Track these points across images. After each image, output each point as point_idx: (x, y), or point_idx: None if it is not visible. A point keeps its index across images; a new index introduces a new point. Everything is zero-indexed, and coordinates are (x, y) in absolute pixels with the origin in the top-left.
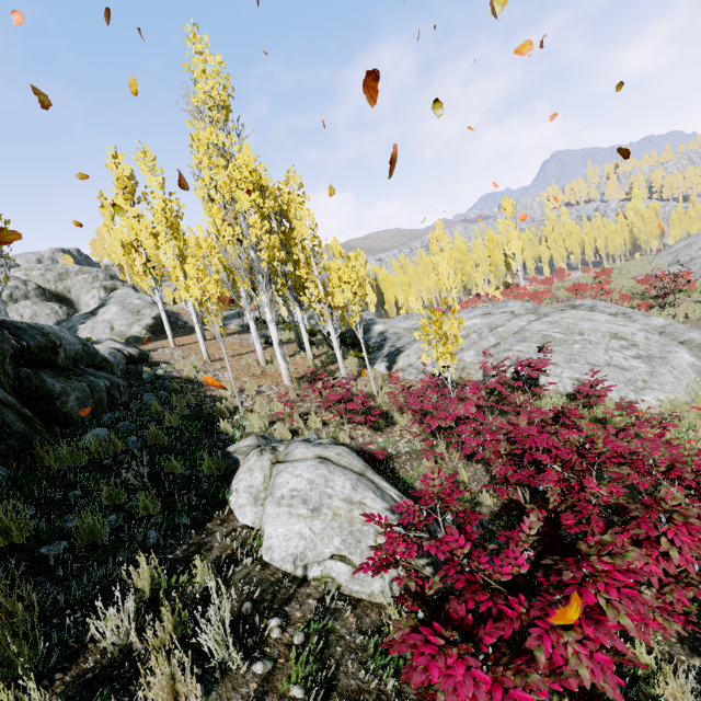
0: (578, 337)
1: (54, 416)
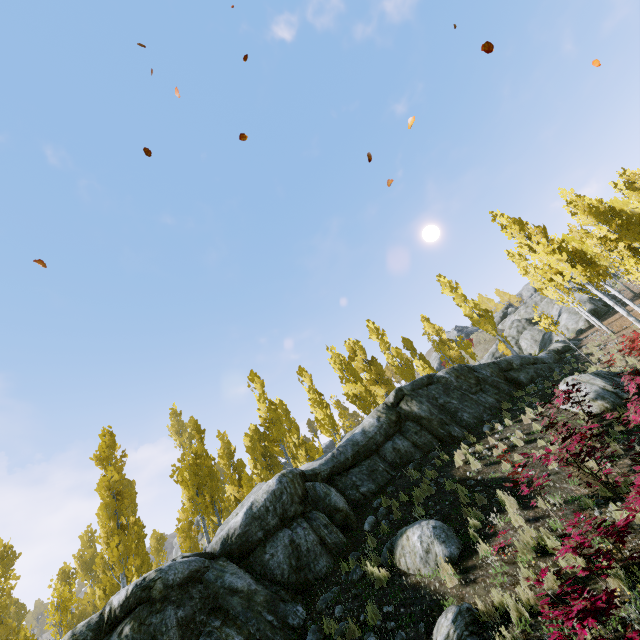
0: None
1: (519, 384)
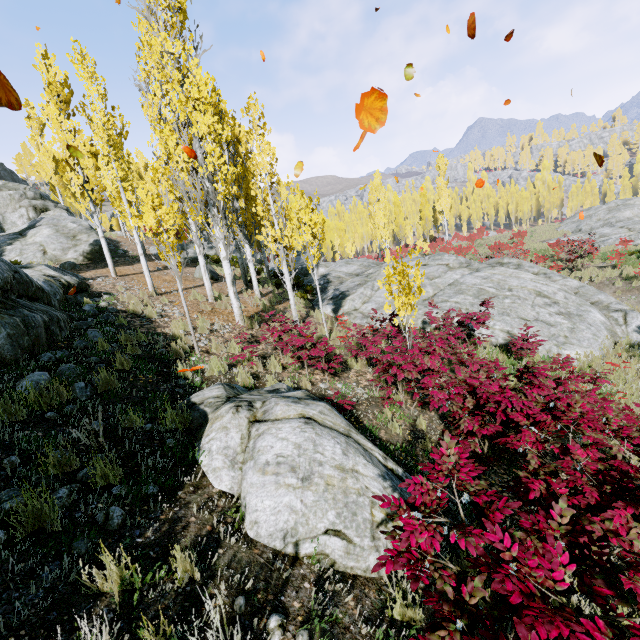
0: (508, 293)
1: None
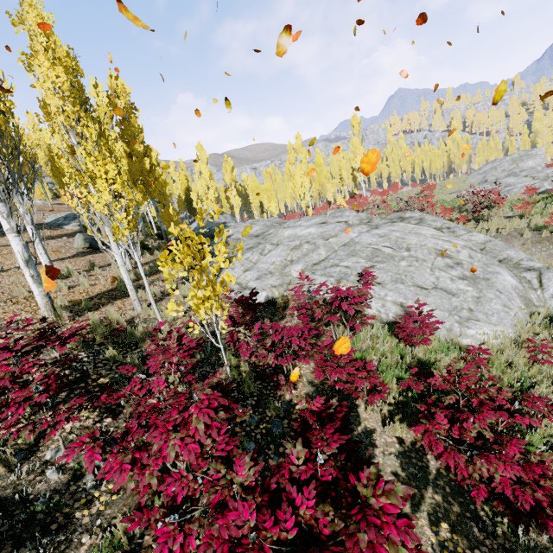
0: (405, 253)
1: None
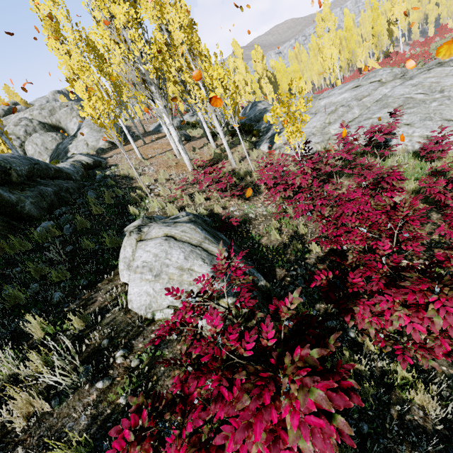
0: (438, 95)
1: (20, 216)
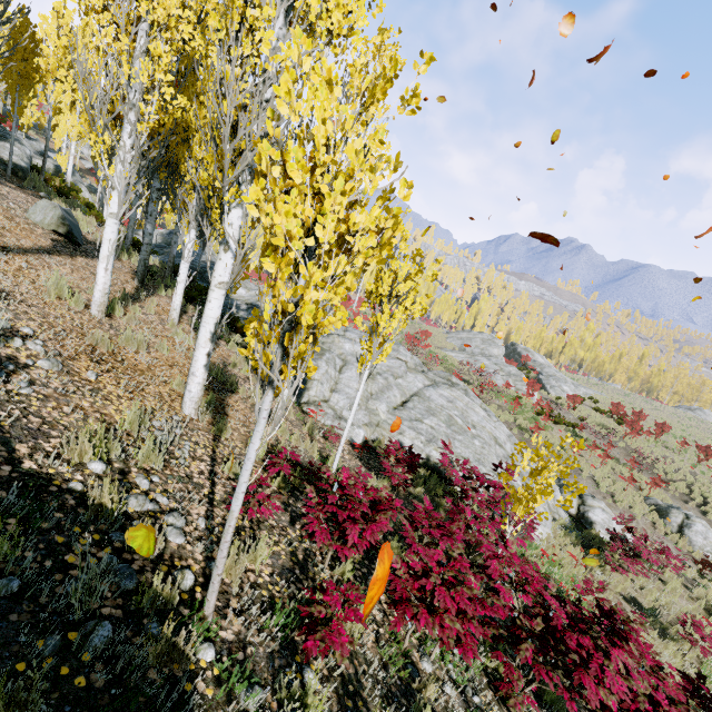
0: (474, 431)
1: None
